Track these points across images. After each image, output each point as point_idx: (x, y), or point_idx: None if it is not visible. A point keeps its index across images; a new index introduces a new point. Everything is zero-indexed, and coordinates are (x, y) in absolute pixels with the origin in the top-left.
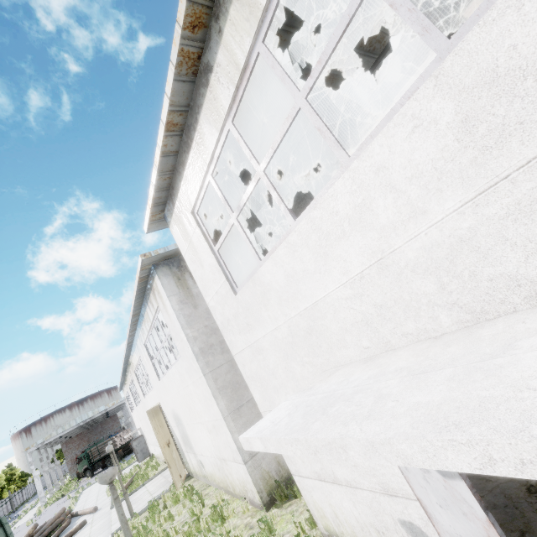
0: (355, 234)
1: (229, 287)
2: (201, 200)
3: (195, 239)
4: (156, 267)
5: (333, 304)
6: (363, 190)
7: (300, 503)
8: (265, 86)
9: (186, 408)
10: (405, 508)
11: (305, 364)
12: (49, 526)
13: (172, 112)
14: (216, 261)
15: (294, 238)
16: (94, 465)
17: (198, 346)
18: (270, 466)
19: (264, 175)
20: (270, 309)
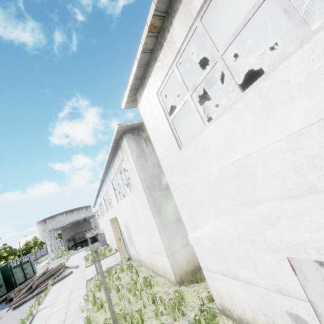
0: (302, 98)
1: (176, 145)
2: (165, 84)
3: (155, 113)
4: (125, 133)
5: (265, 156)
6: (322, 57)
7: (200, 287)
8: (219, 3)
9: (133, 220)
10: (295, 305)
11: (229, 199)
12: (54, 270)
13: (155, 16)
14: (170, 127)
15: (240, 106)
16: (77, 244)
17: (146, 184)
18: (182, 262)
19: (221, 59)
20: (207, 159)
